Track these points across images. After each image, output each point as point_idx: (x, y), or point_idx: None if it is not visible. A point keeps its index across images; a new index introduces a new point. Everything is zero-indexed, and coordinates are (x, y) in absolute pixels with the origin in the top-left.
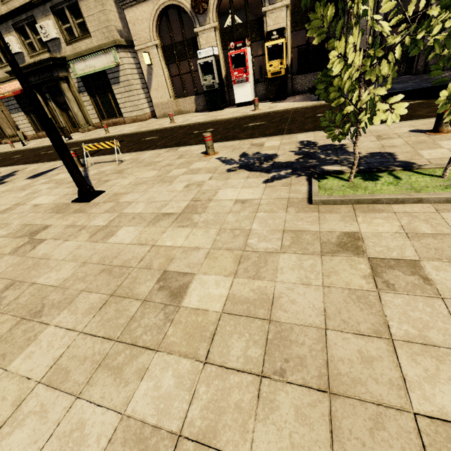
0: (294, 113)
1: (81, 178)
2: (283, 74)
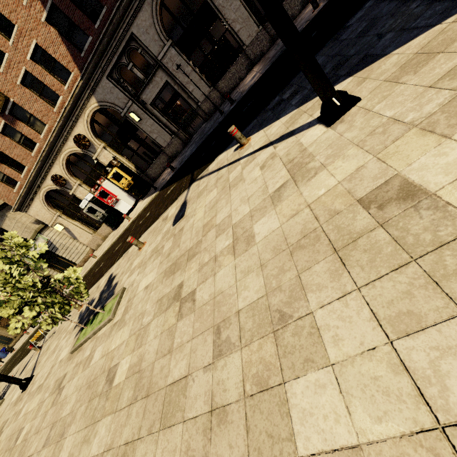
0: (136, 222)
1: (16, 380)
2: (133, 182)
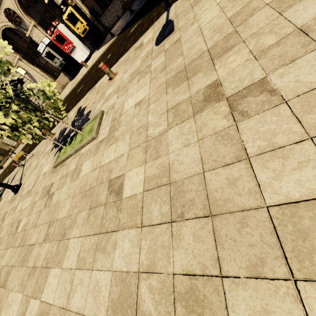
0: (96, 66)
1: (8, 186)
2: (88, 28)
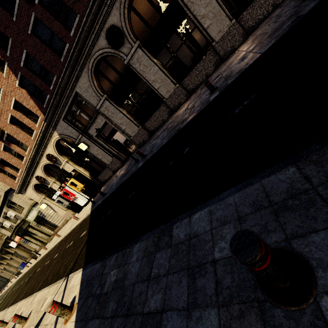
0: (71, 236)
1: None
2: (85, 188)
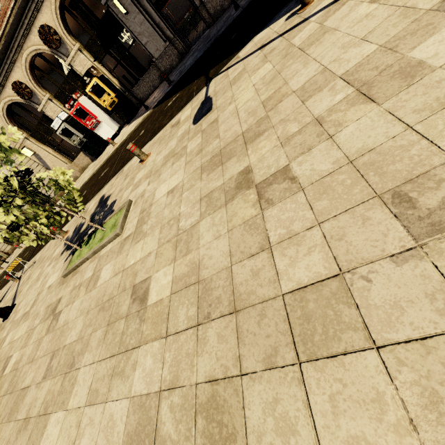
0: (126, 144)
1: None
2: (117, 101)
